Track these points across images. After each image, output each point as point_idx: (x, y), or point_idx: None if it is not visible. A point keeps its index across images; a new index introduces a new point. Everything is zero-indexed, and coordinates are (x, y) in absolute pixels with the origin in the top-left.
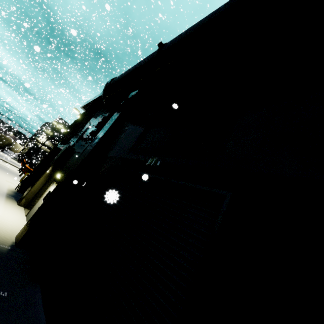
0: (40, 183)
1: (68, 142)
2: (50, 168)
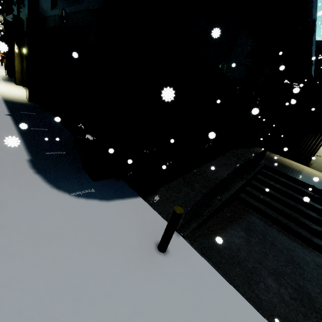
0: (18, 62)
1: (12, 10)
2: (16, 46)
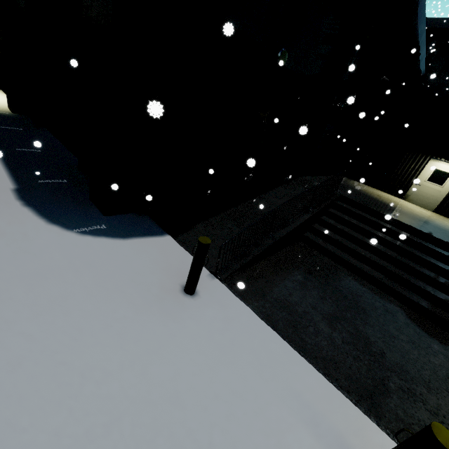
0: None
1: None
2: None
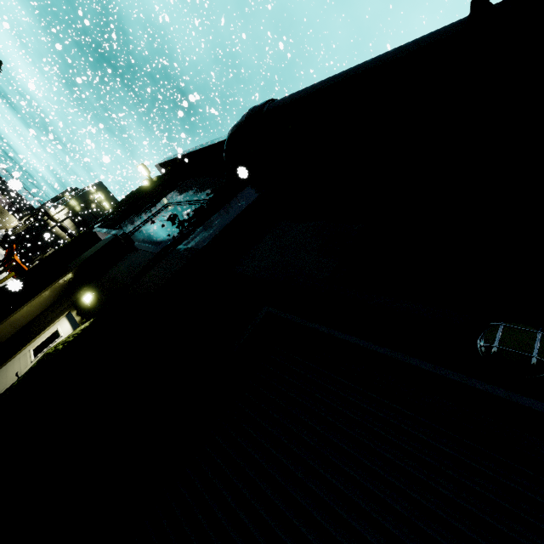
0: (37, 304)
1: (116, 226)
2: (69, 275)
